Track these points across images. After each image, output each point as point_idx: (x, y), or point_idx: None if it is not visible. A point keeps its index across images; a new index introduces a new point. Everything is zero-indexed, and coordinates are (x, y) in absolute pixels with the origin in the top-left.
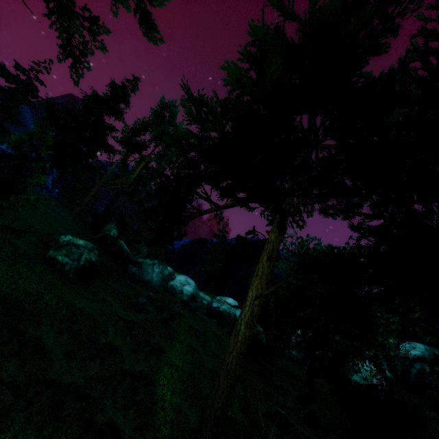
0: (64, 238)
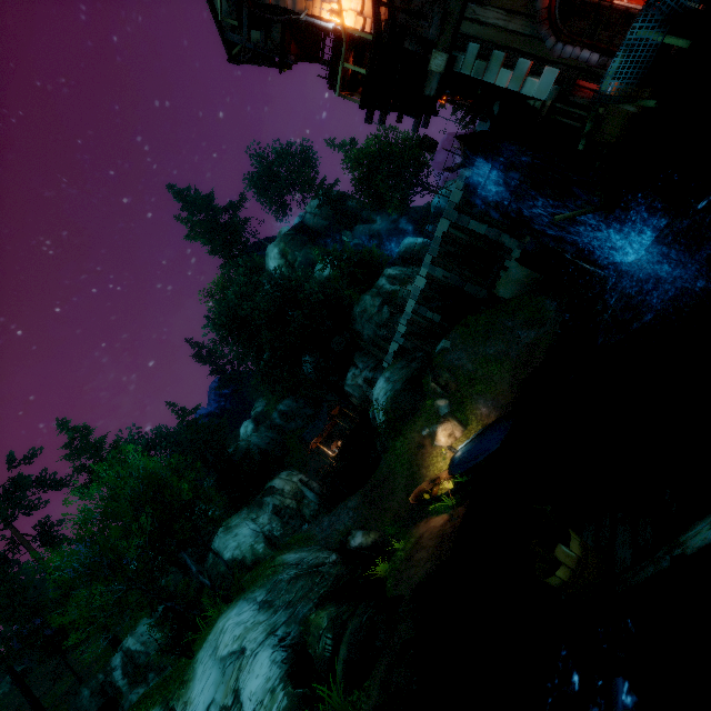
0: None
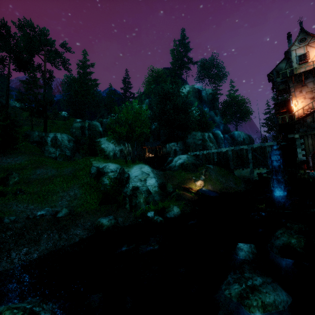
0: None
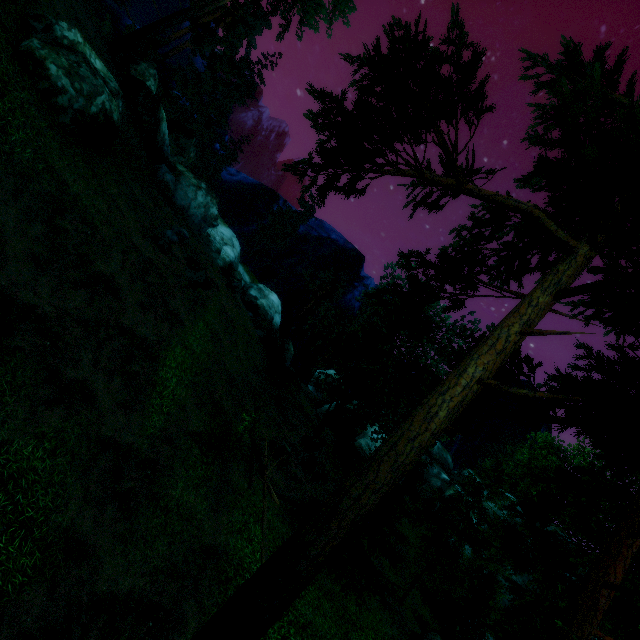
0: (67, 31)
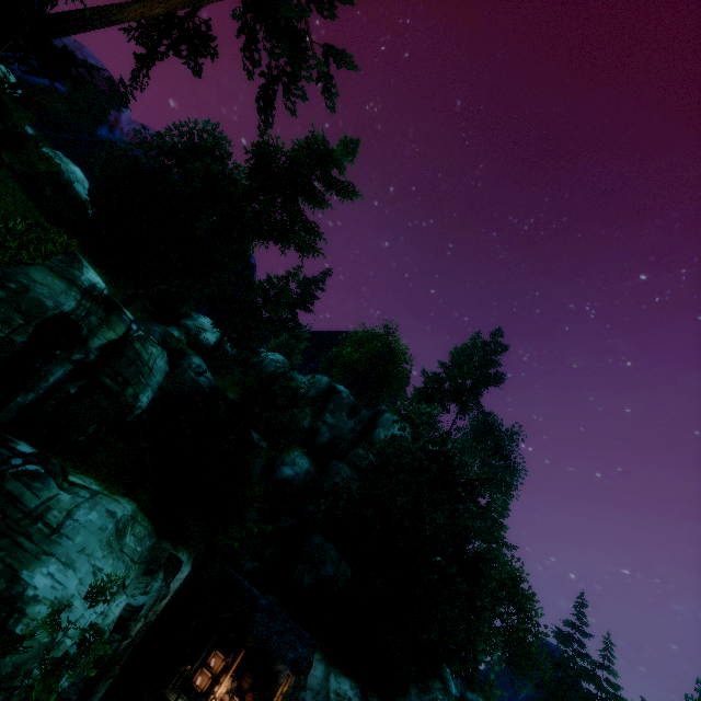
0: None
